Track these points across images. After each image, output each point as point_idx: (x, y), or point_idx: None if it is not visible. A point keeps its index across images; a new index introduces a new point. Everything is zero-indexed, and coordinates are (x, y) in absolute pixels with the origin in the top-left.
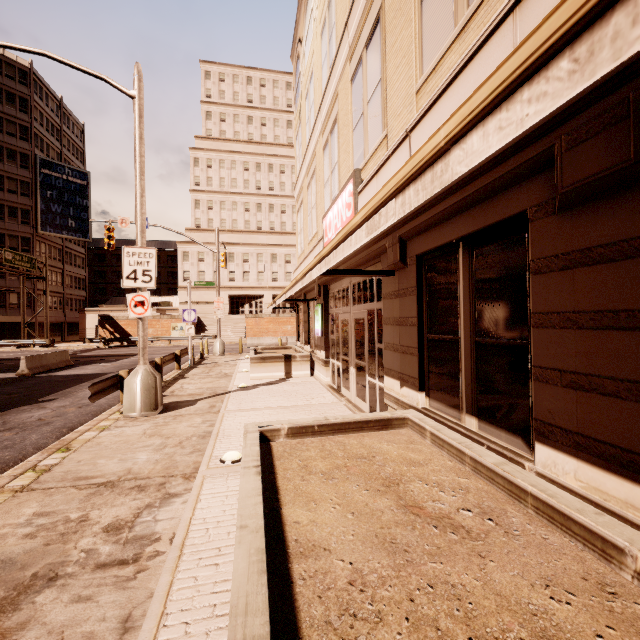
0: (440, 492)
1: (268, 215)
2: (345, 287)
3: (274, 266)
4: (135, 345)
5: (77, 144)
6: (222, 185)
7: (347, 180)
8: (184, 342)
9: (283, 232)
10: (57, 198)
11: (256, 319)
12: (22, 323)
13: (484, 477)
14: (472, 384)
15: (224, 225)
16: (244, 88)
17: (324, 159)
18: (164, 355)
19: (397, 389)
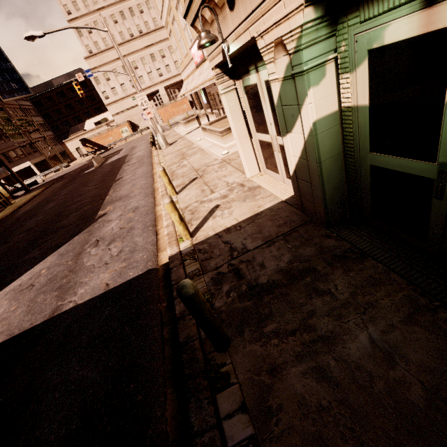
0: None
1: (132, 20)
2: None
3: (156, 64)
4: (110, 149)
5: None
6: (87, 5)
7: (196, 39)
8: (132, 138)
9: (149, 32)
10: None
11: (164, 108)
12: (47, 159)
13: None
14: None
15: (107, 43)
16: None
17: (178, 15)
18: (135, 144)
19: None
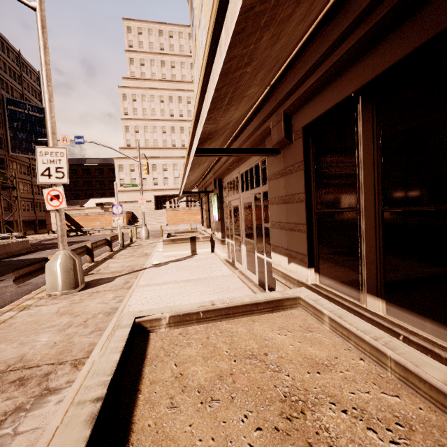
0: (369, 432)
1: (180, 135)
2: (235, 177)
3: None
4: (86, 234)
5: (35, 87)
6: (145, 114)
7: None
8: (122, 231)
9: None
10: (22, 128)
11: (174, 212)
12: (1, 221)
13: (424, 396)
14: (377, 261)
15: (148, 144)
16: (157, 39)
17: None
18: None
19: (284, 265)
